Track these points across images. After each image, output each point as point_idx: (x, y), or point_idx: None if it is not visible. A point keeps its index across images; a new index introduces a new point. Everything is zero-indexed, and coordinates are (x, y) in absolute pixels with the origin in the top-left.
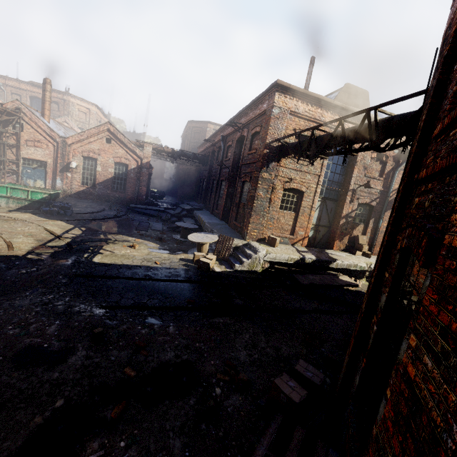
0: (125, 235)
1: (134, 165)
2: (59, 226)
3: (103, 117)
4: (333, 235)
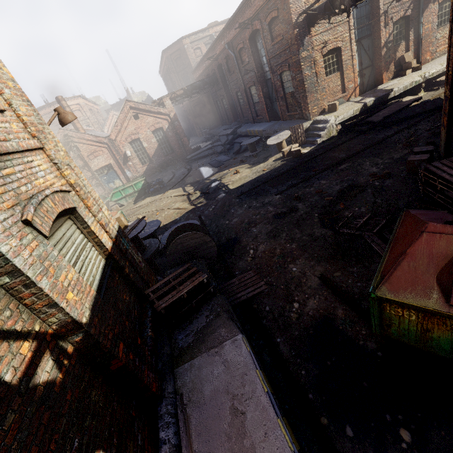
0: (219, 173)
1: (166, 124)
2: (175, 192)
3: (89, 104)
4: (378, 71)
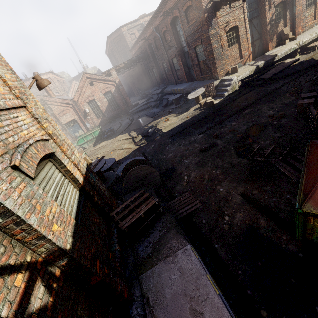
0: (154, 121)
1: (113, 88)
2: (123, 137)
3: (57, 77)
4: (265, 42)
